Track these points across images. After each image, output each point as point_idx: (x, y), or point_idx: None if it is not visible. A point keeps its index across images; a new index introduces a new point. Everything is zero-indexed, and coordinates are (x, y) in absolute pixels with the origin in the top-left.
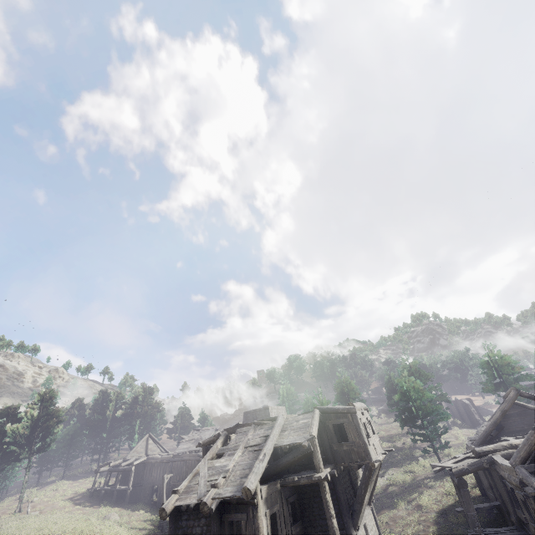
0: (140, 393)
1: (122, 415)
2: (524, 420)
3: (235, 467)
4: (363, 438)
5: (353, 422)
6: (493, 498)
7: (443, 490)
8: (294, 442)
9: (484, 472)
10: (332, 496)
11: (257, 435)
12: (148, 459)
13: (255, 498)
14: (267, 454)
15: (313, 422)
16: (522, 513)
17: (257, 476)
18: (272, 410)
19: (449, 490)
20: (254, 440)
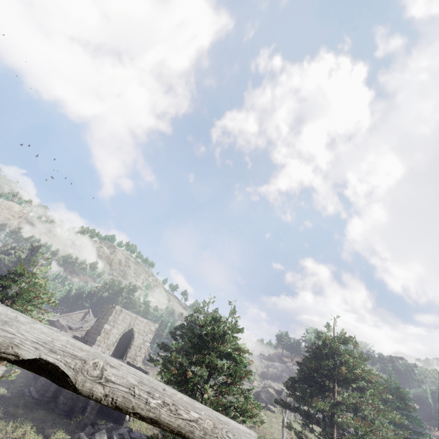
0: (124, 286)
1: (104, 296)
2: None
3: None
4: None
5: None
6: None
7: None
8: None
9: None
10: None
11: None
12: (57, 321)
13: None
14: None
15: None
16: None
17: None
18: (122, 314)
19: None
20: None
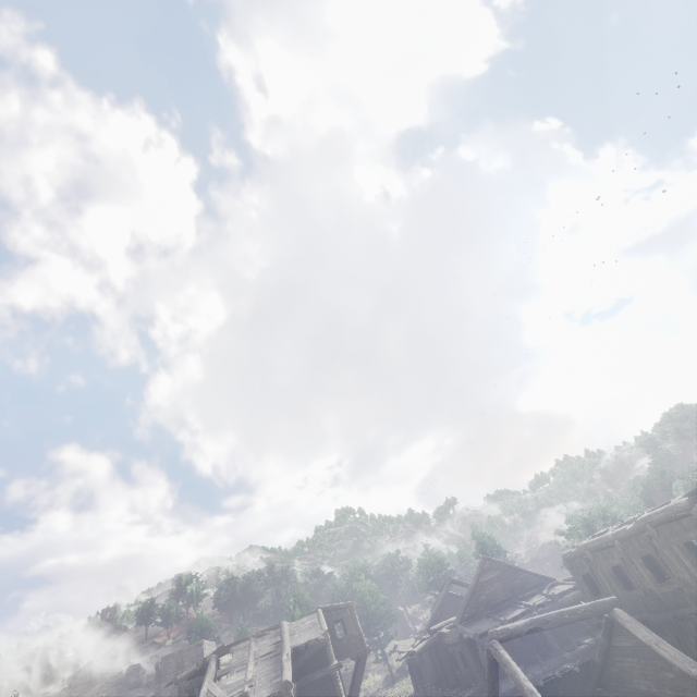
0: None
1: None
2: (453, 607)
3: (256, 676)
4: (359, 629)
5: (351, 616)
6: (436, 680)
7: (396, 693)
8: (311, 639)
9: (431, 656)
10: (334, 692)
11: (265, 645)
12: None
13: (290, 692)
14: (289, 654)
15: (322, 619)
16: (459, 668)
17: (290, 672)
18: (206, 647)
19: (401, 691)
20: (263, 649)
